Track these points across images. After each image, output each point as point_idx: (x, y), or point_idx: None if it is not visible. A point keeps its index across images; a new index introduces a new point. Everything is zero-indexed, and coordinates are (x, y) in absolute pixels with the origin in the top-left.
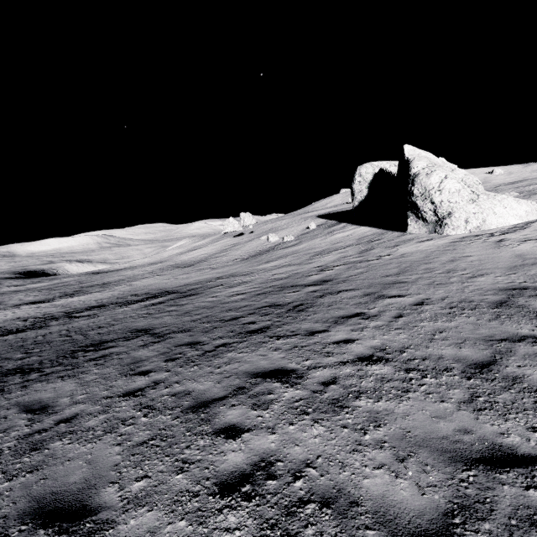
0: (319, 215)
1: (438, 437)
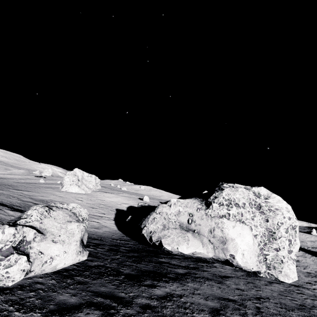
0: None
1: None
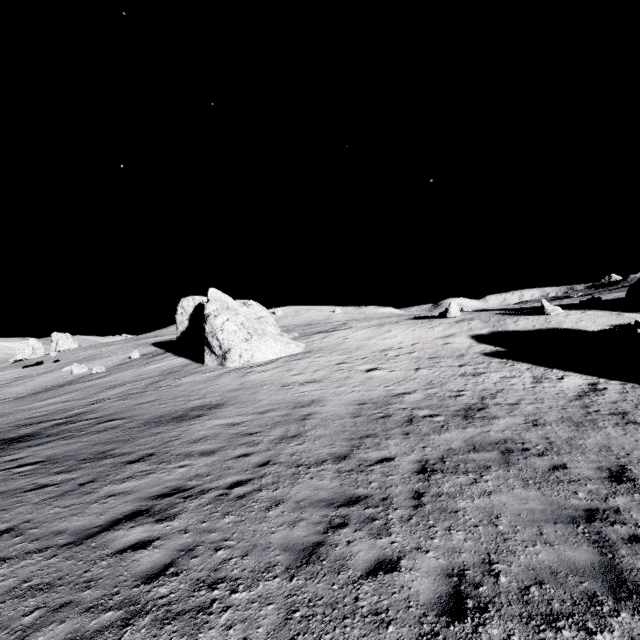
0: (156, 342)
1: (11, 490)
